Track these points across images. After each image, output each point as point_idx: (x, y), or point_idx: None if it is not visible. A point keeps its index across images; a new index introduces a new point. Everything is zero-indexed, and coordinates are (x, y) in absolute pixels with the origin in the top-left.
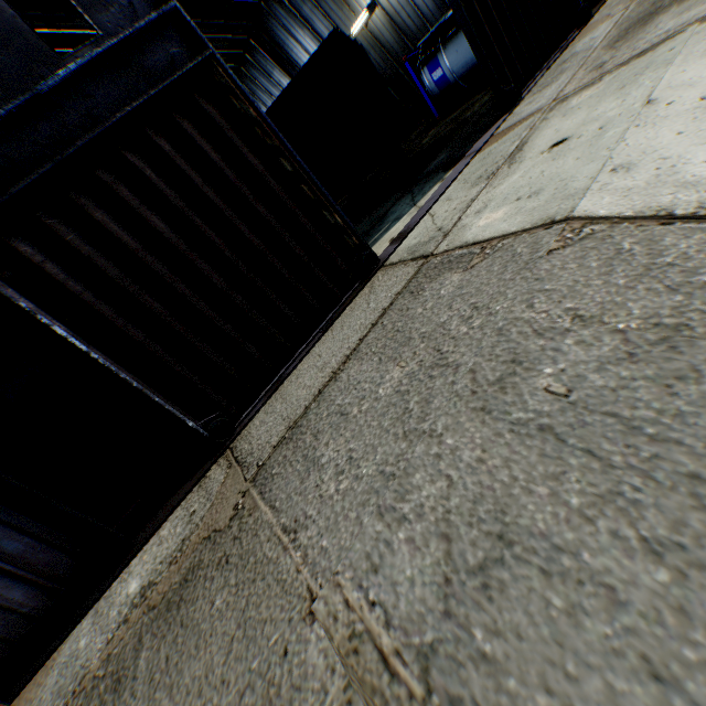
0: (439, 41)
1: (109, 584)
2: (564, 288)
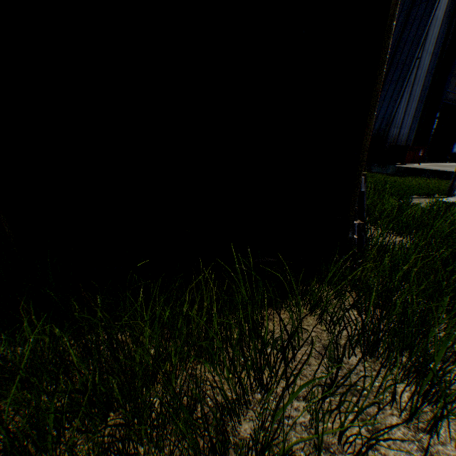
0: None
1: None
2: None
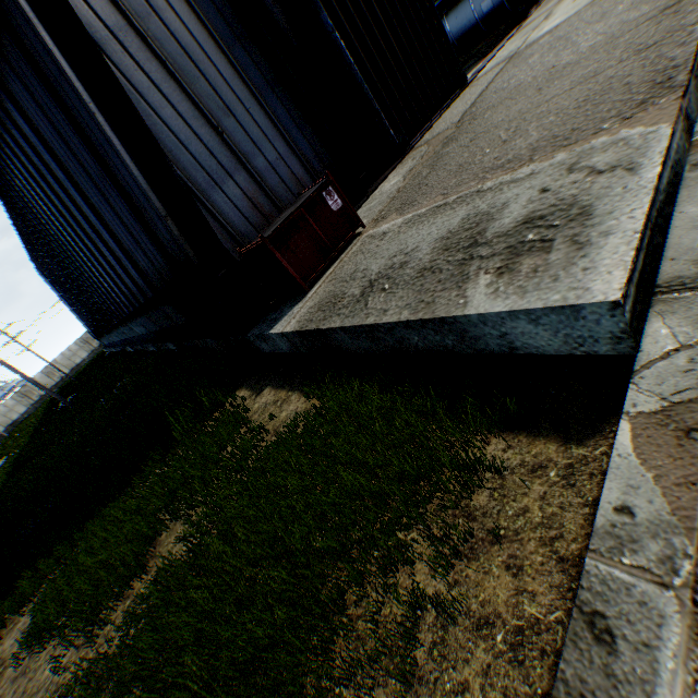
0: (443, 11)
1: (364, 202)
2: (613, 2)
